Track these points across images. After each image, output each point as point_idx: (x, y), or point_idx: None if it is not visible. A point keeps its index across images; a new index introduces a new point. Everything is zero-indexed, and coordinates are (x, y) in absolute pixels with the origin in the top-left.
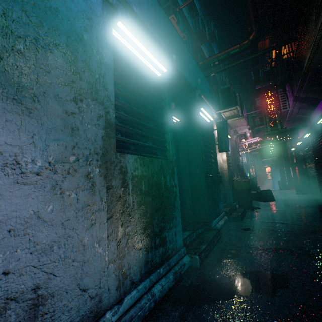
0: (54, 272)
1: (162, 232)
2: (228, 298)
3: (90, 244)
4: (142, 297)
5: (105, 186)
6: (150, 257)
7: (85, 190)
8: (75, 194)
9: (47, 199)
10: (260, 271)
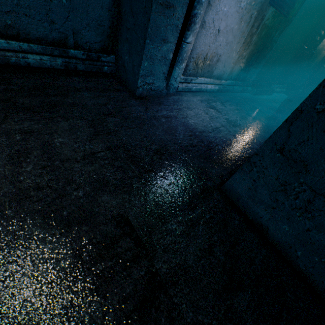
0: (224, 54)
1: (251, 67)
2: (259, 105)
3: (233, 51)
4: (230, 86)
5: (252, 25)
6: (240, 74)
7: (246, 24)
8: (243, 24)
9: (237, 23)
10: (279, 110)
